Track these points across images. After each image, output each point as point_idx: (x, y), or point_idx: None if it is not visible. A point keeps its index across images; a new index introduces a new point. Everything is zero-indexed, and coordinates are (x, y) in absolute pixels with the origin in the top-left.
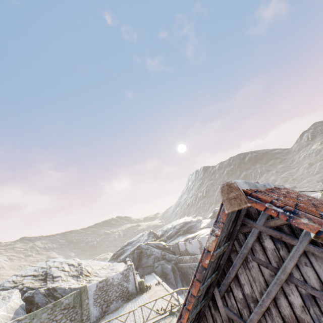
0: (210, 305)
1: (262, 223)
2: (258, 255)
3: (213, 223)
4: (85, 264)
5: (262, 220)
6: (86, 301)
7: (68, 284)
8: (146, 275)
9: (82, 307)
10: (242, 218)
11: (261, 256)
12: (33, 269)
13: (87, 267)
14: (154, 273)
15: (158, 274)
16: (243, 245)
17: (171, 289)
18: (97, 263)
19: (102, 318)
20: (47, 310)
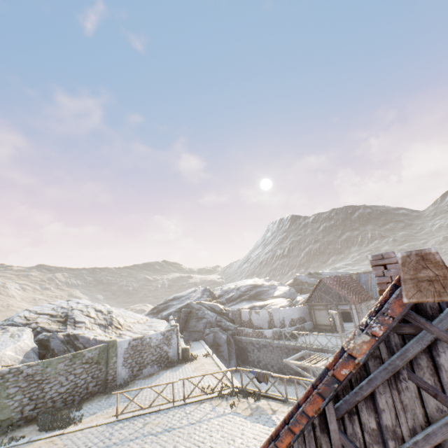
0: (315, 423)
1: (444, 326)
2: (421, 374)
3: (368, 313)
4: (116, 313)
5: (445, 322)
6: (114, 359)
7: (94, 335)
8: (192, 341)
9: (108, 365)
10: (406, 310)
11: (428, 376)
12: (51, 307)
13: (118, 318)
14: (203, 341)
15: (208, 343)
16: (396, 352)
17: (223, 366)
18: (131, 315)
19: (131, 382)
20: (65, 360)
